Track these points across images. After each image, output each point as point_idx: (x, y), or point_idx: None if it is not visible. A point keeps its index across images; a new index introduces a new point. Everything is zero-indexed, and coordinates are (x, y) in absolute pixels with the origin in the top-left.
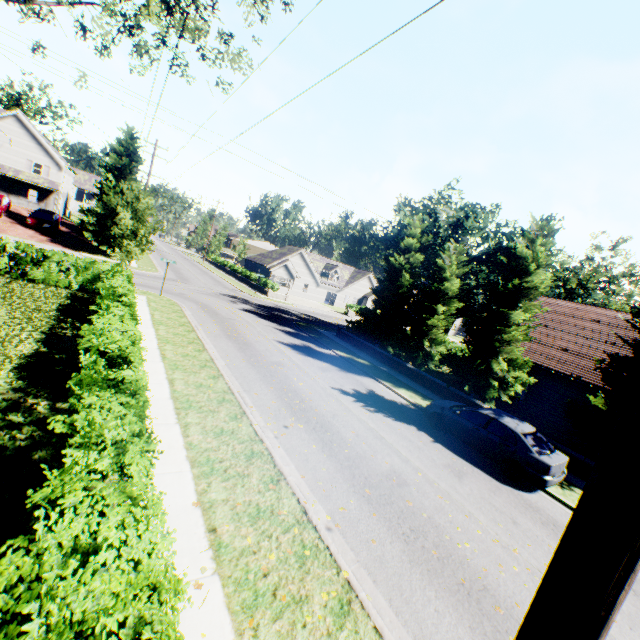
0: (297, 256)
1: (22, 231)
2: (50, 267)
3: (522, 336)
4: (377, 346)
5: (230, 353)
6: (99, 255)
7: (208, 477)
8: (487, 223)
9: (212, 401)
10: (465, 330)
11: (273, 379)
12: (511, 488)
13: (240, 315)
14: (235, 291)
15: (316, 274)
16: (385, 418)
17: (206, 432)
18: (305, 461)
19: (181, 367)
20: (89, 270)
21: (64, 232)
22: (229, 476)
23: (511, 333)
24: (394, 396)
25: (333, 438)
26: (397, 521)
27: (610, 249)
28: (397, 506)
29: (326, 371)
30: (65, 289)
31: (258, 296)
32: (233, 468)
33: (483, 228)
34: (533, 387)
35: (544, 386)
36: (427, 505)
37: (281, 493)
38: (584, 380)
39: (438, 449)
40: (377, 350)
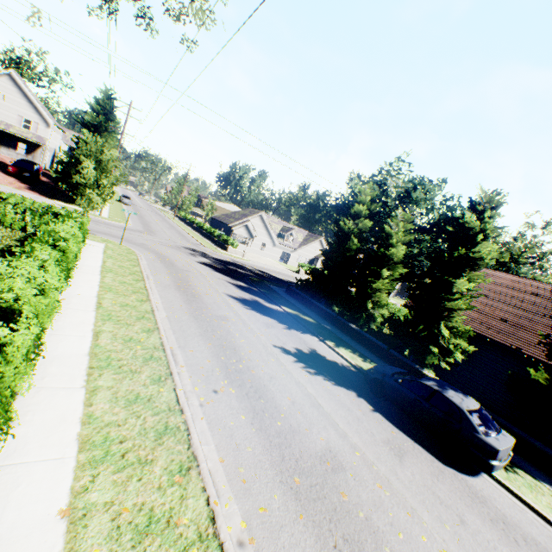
0: (257, 218)
1: (2, 178)
2: (6, 209)
3: (464, 305)
4: (323, 304)
5: (175, 304)
6: (73, 204)
7: (96, 466)
8: (434, 195)
9: (137, 359)
10: (408, 295)
11: (214, 334)
12: (454, 471)
13: (196, 267)
14: (197, 245)
15: (273, 235)
16: (325, 382)
17: (116, 399)
18: (229, 438)
19: (115, 318)
20: (46, 214)
21: (44, 182)
22: (125, 464)
23: (454, 301)
24: (336, 356)
25: (266, 406)
26: (328, 526)
27: (542, 228)
28: (330, 502)
29: (270, 327)
30: (21, 231)
31: (218, 251)
32: (134, 451)
33: (430, 199)
34: (471, 354)
35: (482, 354)
36: (364, 499)
37: (188, 489)
38: (524, 352)
39: (378, 420)
40: (322, 308)
